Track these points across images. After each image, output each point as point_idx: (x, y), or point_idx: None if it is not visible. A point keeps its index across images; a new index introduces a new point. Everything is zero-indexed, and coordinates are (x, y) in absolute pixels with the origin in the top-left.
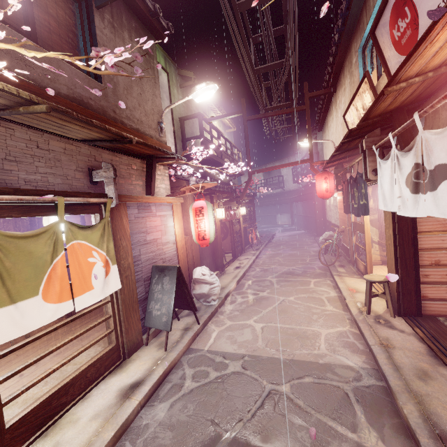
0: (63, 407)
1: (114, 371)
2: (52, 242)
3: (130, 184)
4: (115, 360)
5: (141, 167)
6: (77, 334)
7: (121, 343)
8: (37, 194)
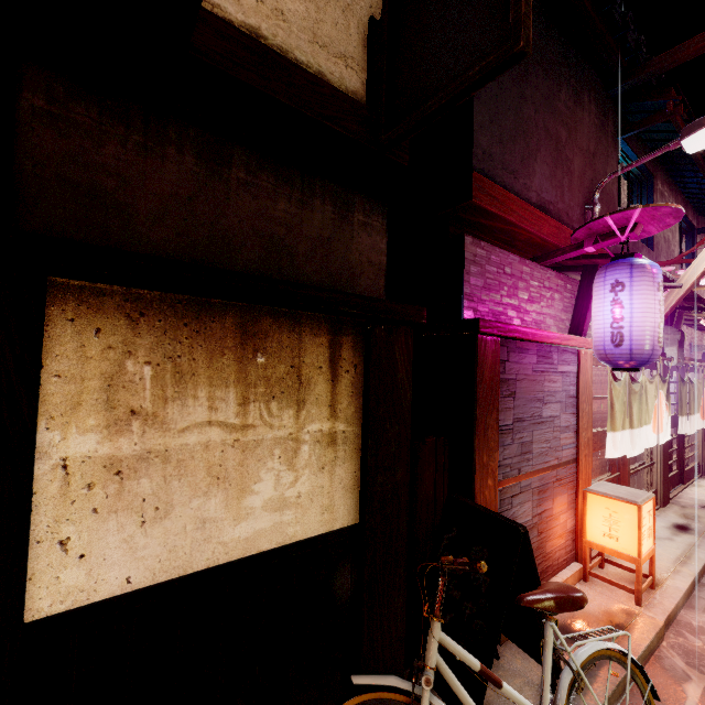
0: (690, 479)
1: (701, 478)
2: (702, 387)
3: (697, 351)
4: (698, 472)
5: (700, 338)
6: (692, 443)
7: (701, 463)
8: (697, 361)
